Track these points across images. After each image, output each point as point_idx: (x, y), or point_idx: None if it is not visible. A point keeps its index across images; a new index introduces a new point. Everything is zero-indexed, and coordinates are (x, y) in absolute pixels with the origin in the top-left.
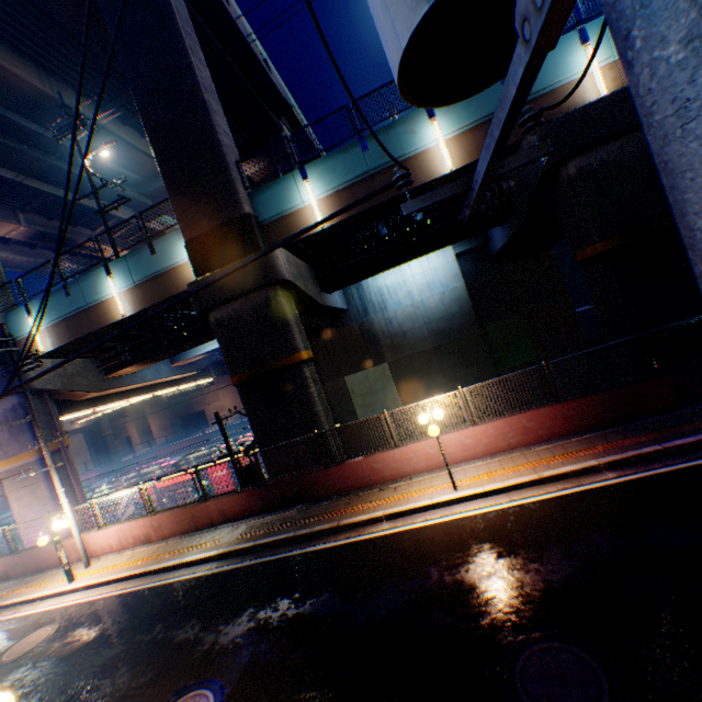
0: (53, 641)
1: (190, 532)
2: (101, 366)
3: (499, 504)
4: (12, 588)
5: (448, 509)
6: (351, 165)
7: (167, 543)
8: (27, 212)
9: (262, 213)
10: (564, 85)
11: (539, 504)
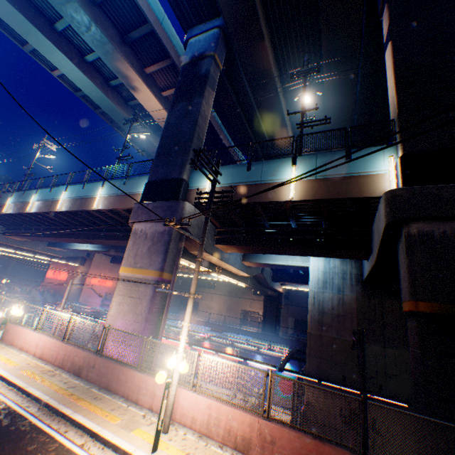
0: None
1: None
2: (217, 235)
3: None
4: (81, 393)
5: None
6: None
7: None
8: None
9: None
10: None
11: None
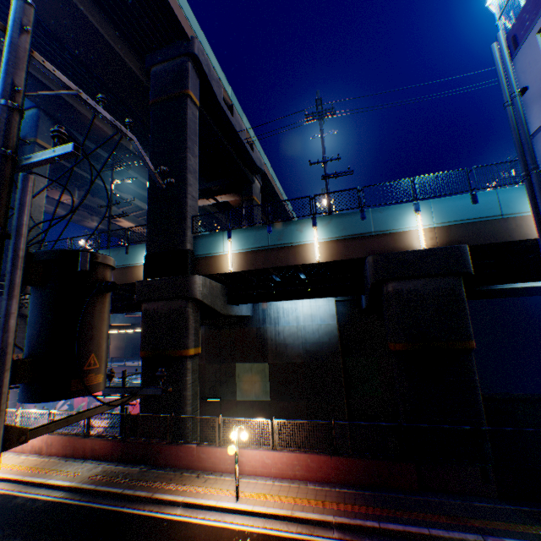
0: None
1: (68, 456)
2: None
3: (255, 526)
4: None
5: (223, 515)
6: (259, 238)
7: (49, 460)
8: (82, 190)
9: (198, 250)
10: (400, 231)
11: (276, 538)
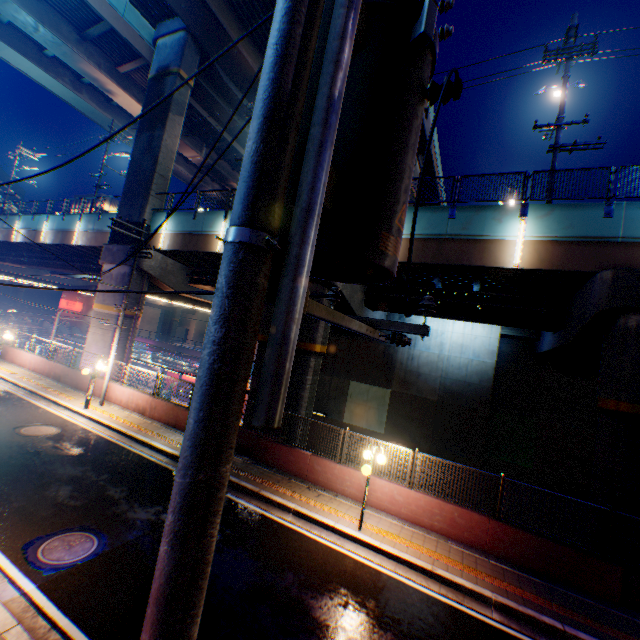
0: (51, 439)
1: (169, 425)
2: (189, 275)
3: (383, 566)
4: (56, 388)
5: (341, 540)
6: (434, 223)
7: (152, 422)
8: (210, 148)
9: None
10: None
11: (412, 591)
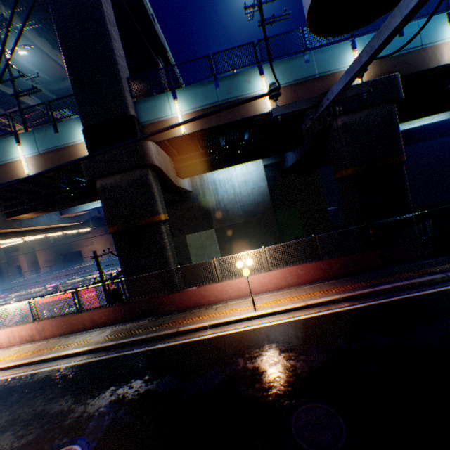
0: None
1: (67, 334)
2: (4, 211)
3: (282, 319)
4: None
5: (250, 322)
6: (207, 95)
7: (48, 342)
8: None
9: (143, 117)
10: (340, 71)
11: (305, 320)
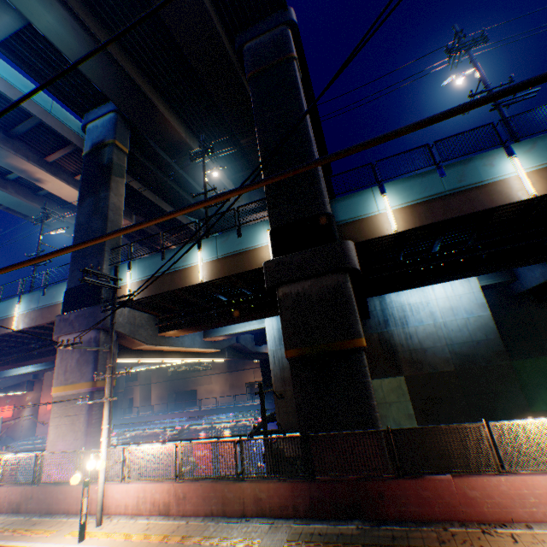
0: None
1: (214, 516)
2: (158, 324)
3: None
4: (18, 525)
5: None
6: (427, 185)
7: (187, 522)
8: (139, 214)
9: (339, 215)
10: None
11: None
